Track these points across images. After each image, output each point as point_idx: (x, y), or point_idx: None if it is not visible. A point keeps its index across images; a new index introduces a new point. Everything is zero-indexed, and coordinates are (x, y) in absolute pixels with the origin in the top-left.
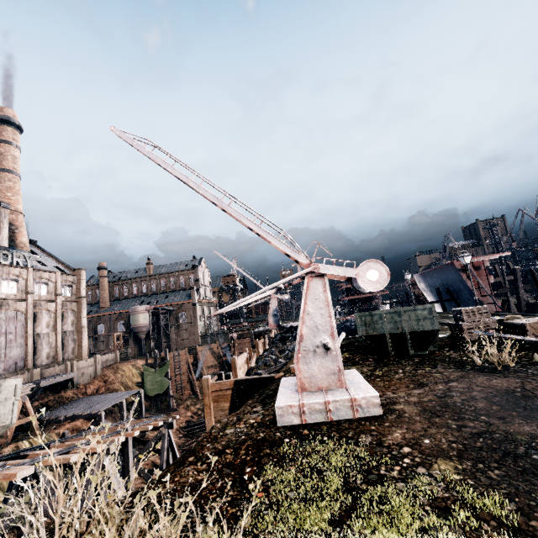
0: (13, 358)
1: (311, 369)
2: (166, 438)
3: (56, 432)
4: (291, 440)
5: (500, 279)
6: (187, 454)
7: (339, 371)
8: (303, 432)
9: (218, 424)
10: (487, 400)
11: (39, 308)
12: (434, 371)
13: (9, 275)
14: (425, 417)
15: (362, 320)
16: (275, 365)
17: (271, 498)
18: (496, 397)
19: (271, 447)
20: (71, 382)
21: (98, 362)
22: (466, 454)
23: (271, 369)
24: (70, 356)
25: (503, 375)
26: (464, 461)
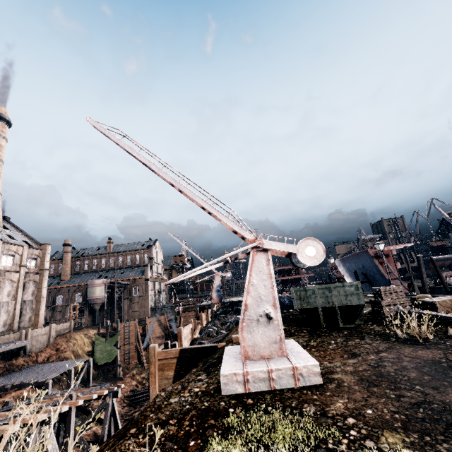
0: None
1: (254, 337)
2: (109, 407)
3: (1, 401)
4: (235, 409)
5: (405, 266)
6: (128, 425)
7: (280, 340)
8: (247, 401)
9: (163, 393)
10: (417, 370)
11: (3, 278)
12: (363, 342)
13: None
14: (364, 386)
15: (297, 295)
16: (217, 336)
17: None
18: (425, 367)
19: (215, 418)
20: (24, 349)
21: (53, 331)
22: (410, 425)
23: (214, 339)
24: (26, 324)
25: (425, 346)
26: (410, 433)
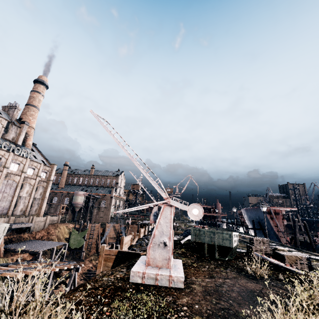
0: (2, 207)
1: (155, 254)
2: (72, 277)
3: (12, 258)
4: (133, 290)
5: (291, 223)
6: (80, 286)
7: (169, 259)
8: (141, 288)
9: (101, 274)
10: (238, 293)
11: (26, 182)
12: (224, 271)
13: (16, 160)
14: (203, 294)
15: (194, 232)
16: (146, 246)
17: (112, 316)
18: (244, 292)
19: (121, 291)
20: (29, 228)
21: (48, 220)
22: (211, 316)
23: (143, 248)
24: (33, 212)
25: (256, 281)
26: None
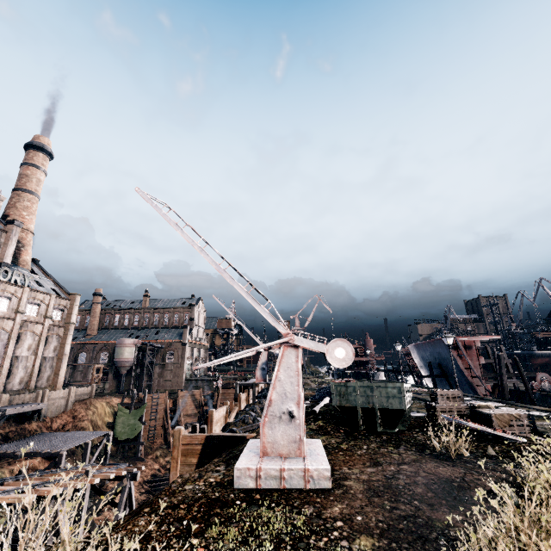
0: None
1: (275, 434)
2: (126, 490)
3: (10, 468)
4: (242, 502)
5: (492, 361)
6: (143, 505)
7: (300, 440)
8: (255, 496)
9: (180, 479)
10: (426, 486)
11: (25, 329)
12: (395, 451)
13: (4, 292)
14: (367, 495)
15: (337, 390)
16: (253, 423)
17: None
18: (435, 484)
19: (222, 507)
20: (39, 413)
21: (72, 395)
22: (386, 533)
23: (248, 427)
24: (44, 383)
25: (452, 464)
26: (382, 539)
